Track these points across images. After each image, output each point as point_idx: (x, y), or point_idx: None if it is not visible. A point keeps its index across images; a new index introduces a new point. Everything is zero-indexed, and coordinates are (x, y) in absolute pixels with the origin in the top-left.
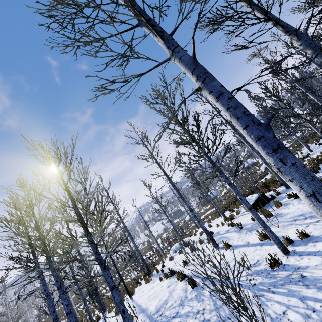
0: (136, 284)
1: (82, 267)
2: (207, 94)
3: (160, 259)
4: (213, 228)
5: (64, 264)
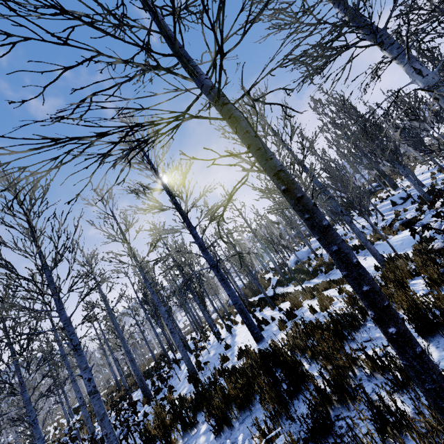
0: None
1: None
2: None
3: None
4: None
5: None
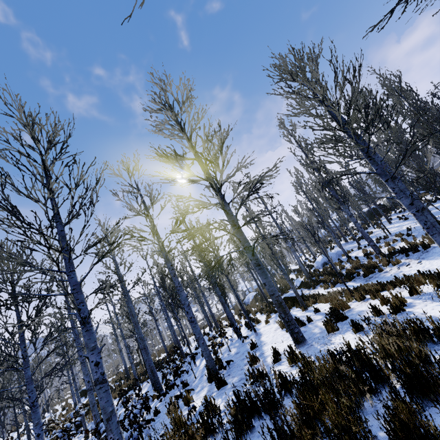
0: None
1: None
2: None
3: None
4: None
5: None
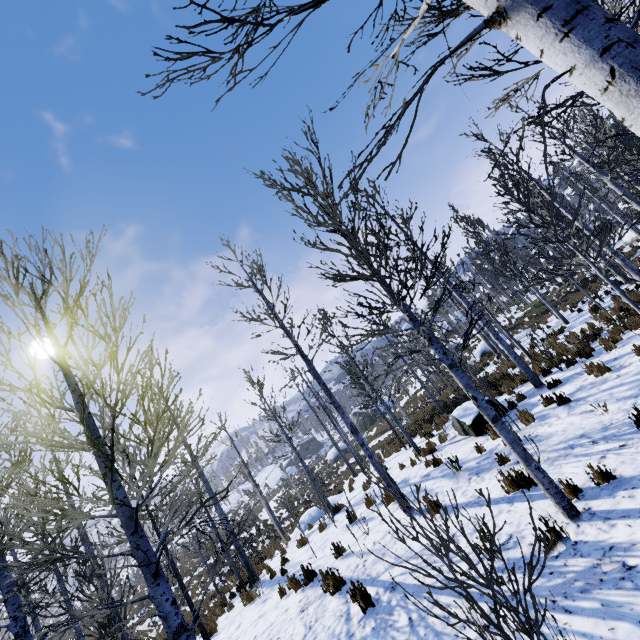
0: (219, 608)
1: (89, 577)
2: (526, 26)
3: (275, 546)
4: (390, 472)
5: (32, 571)
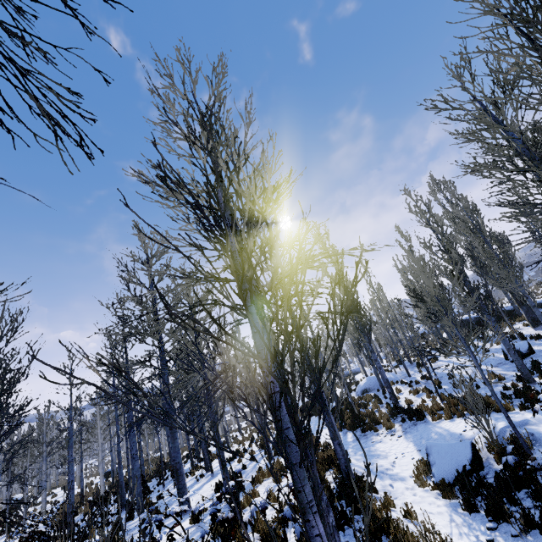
0: None
1: None
2: None
3: None
4: None
5: None
